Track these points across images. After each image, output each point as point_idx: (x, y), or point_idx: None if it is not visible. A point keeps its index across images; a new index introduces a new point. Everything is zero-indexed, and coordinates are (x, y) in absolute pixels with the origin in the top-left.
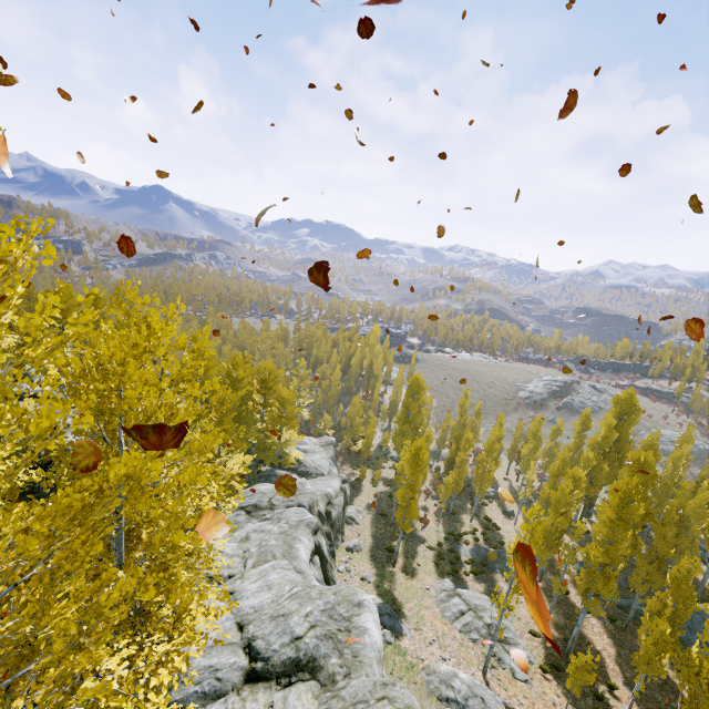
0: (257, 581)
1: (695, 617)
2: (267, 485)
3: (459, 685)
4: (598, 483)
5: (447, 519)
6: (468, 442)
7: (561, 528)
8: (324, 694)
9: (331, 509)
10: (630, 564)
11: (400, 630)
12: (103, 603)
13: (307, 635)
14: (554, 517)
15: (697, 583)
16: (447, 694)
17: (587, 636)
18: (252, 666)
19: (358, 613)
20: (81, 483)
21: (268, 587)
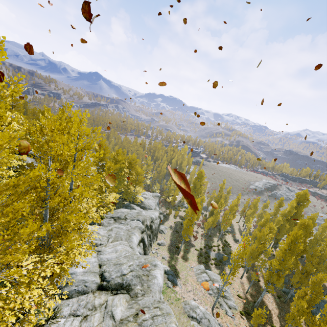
0: (111, 248)
1: (321, 303)
2: (125, 209)
3: (198, 311)
4: (282, 233)
5: (206, 238)
6: (221, 204)
7: (260, 250)
8: (131, 301)
9: (153, 224)
10: (293, 273)
11: (176, 283)
12: (21, 233)
13: (128, 274)
14: (257, 244)
15: (325, 287)
16: (192, 314)
17: (265, 302)
18: (101, 283)
19: (154, 269)
20: (20, 178)
21: (116, 251)
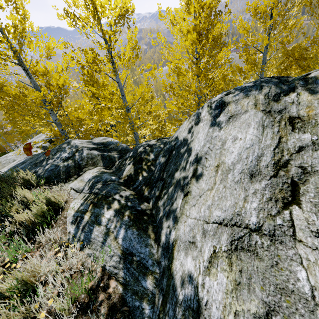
0: None
1: None
2: None
3: None
4: None
5: None
6: None
7: None
8: None
9: None
10: None
11: None
12: None
13: None
14: None
15: None
16: None
17: None
18: None
19: None
20: None
21: None
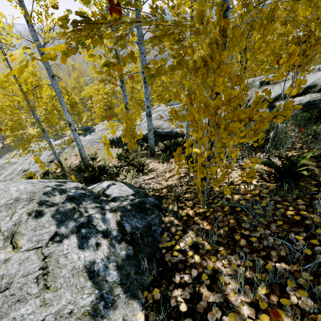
0: None
1: None
2: None
3: None
4: None
5: None
6: None
7: None
8: None
9: None
10: None
11: None
12: None
13: None
14: None
15: None
16: None
17: None
18: None
19: None
20: None
21: None
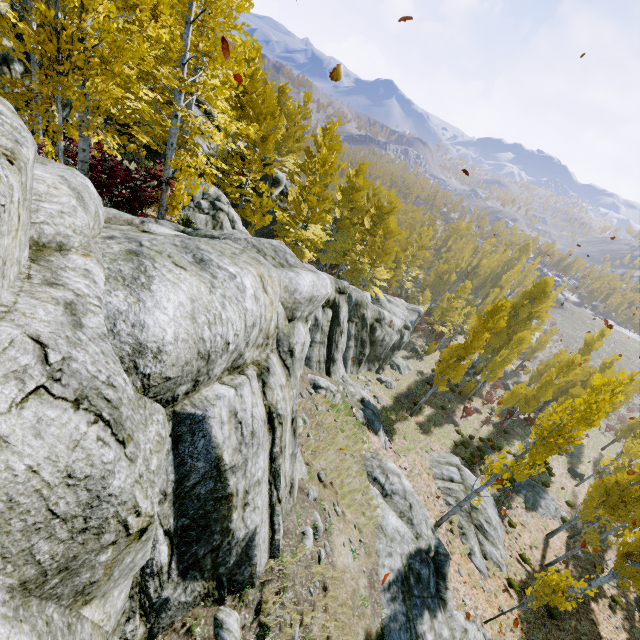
0: None
1: None
2: None
3: (395, 480)
4: None
5: (495, 430)
6: (569, 365)
7: None
8: None
9: (378, 327)
10: None
11: (375, 430)
12: None
13: (240, 236)
14: None
15: None
16: (378, 476)
17: (596, 615)
18: (184, 229)
19: (304, 270)
20: None
21: None
